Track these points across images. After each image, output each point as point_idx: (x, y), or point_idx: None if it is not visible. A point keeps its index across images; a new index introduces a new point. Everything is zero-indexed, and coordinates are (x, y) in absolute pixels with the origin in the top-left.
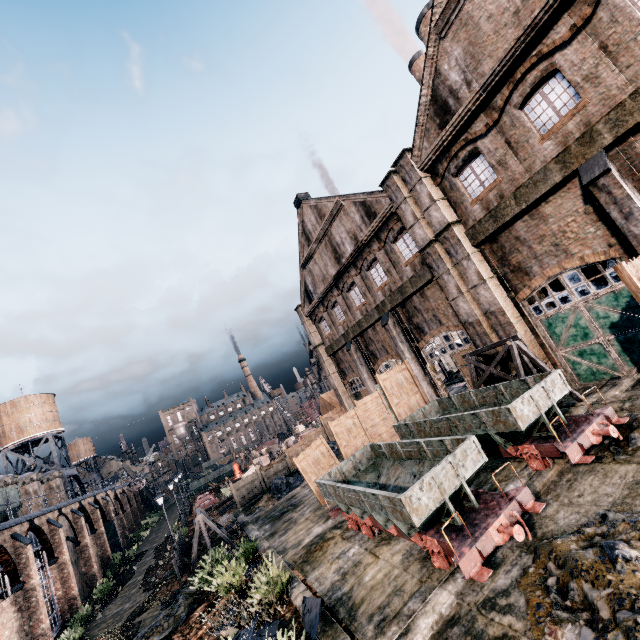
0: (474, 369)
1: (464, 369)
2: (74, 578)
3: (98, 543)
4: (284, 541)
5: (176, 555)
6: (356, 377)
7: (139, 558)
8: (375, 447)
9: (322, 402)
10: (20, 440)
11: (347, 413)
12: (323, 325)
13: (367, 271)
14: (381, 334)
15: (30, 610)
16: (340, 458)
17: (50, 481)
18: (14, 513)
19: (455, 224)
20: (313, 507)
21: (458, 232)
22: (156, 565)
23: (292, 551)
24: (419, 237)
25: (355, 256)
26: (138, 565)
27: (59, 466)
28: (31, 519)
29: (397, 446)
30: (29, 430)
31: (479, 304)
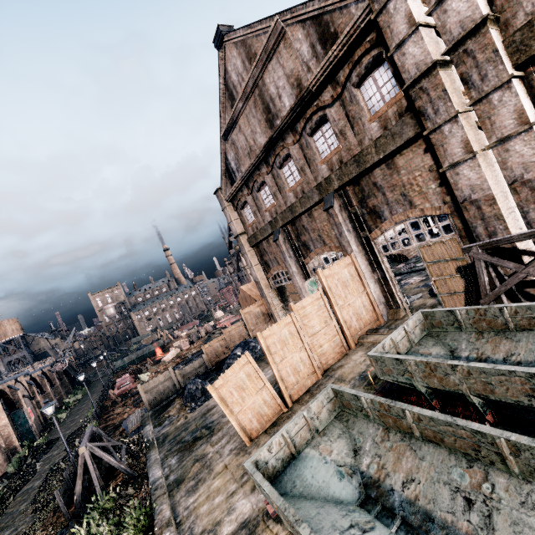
0: (485, 269)
1: (433, 266)
2: None
3: (1, 436)
4: (192, 511)
5: (66, 477)
6: (281, 270)
7: (48, 449)
8: (344, 395)
9: (242, 294)
10: None
11: (281, 320)
12: (246, 212)
13: (309, 136)
14: (319, 221)
15: None
16: (264, 361)
17: None
18: None
19: (492, 23)
20: (234, 443)
21: (496, 37)
22: (57, 467)
23: None
24: (411, 61)
25: (296, 113)
26: (43, 460)
27: None
28: None
29: (406, 415)
30: None
31: (503, 169)
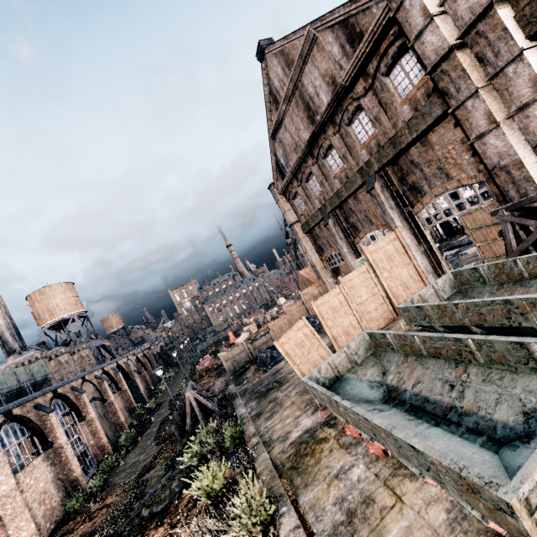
0: (511, 229)
1: (476, 233)
2: (102, 430)
3: (124, 398)
4: (270, 428)
5: (176, 419)
6: (334, 252)
7: (157, 409)
8: (376, 336)
9: (300, 278)
10: (52, 321)
11: (331, 291)
12: (298, 202)
13: (348, 126)
14: (364, 203)
15: (62, 463)
16: (322, 333)
17: (80, 352)
18: (42, 384)
19: (500, 3)
20: (299, 389)
21: (504, 16)
22: (167, 419)
23: (279, 446)
24: (430, 48)
25: (333, 107)
26: (155, 416)
27: (87, 339)
28: (53, 390)
29: (415, 339)
30: (58, 312)
31: (526, 134)
